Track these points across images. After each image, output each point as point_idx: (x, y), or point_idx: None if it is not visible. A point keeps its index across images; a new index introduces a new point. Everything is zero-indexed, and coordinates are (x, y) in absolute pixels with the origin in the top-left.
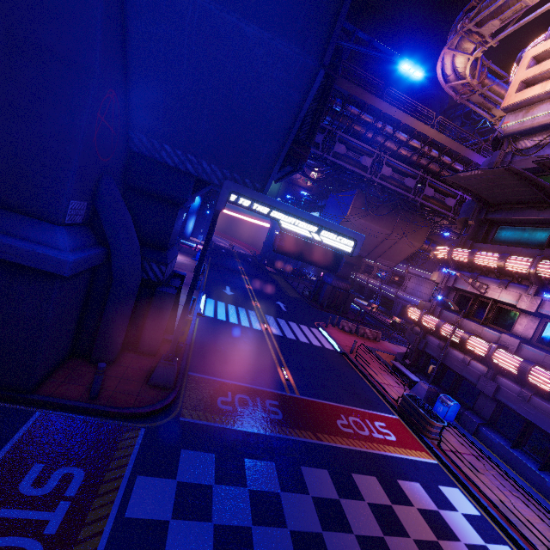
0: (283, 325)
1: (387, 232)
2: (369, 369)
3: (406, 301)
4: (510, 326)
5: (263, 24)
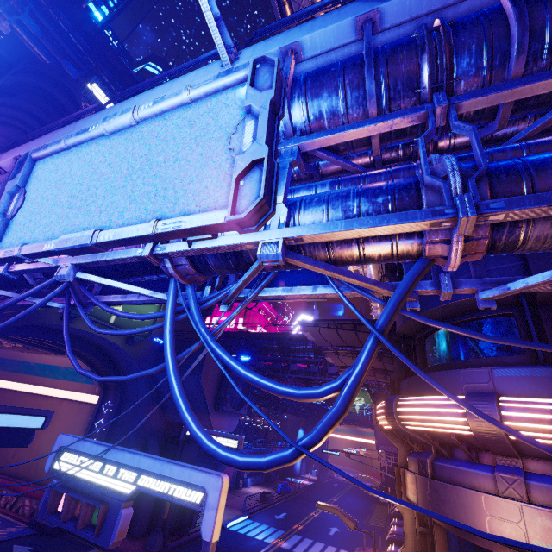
0: (303, 543)
1: None
2: None
3: None
4: None
5: (183, 373)
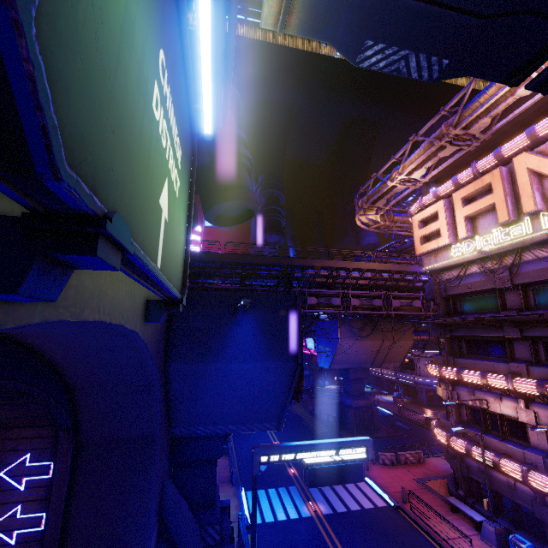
0: (327, 492)
1: (378, 342)
2: (430, 520)
3: (427, 385)
4: (526, 436)
5: (254, 359)
